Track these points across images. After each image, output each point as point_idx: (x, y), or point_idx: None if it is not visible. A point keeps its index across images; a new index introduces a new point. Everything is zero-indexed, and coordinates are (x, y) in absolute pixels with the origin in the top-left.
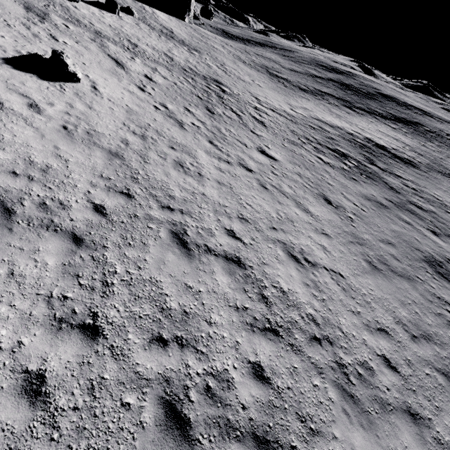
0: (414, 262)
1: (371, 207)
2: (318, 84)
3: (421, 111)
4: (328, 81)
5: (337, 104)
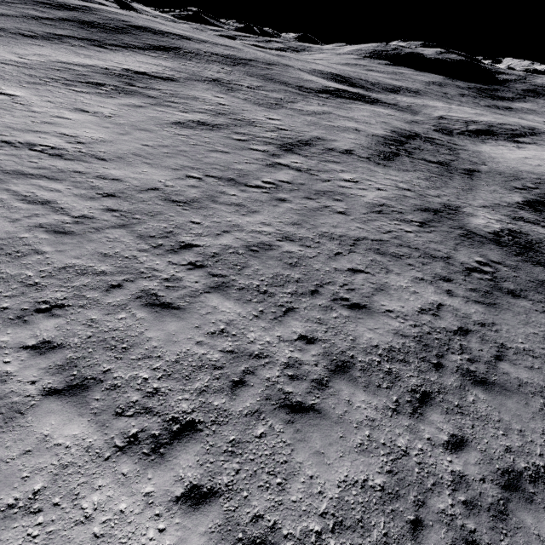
0: (163, 126)
1: (130, 109)
2: (49, 27)
3: (179, 36)
4: (61, 22)
5: (83, 45)
